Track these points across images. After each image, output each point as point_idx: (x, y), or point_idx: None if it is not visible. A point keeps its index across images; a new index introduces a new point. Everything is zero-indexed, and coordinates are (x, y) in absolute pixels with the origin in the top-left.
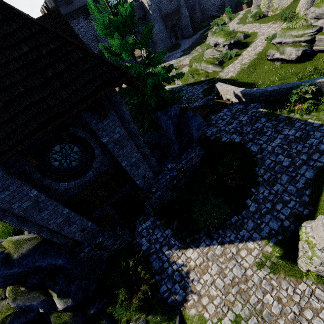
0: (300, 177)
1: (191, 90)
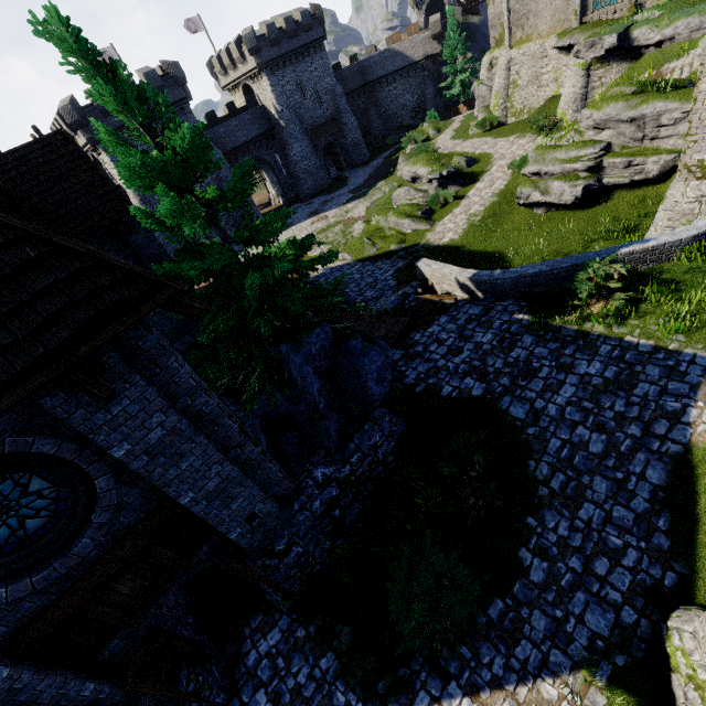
0: (636, 482)
1: (370, 271)
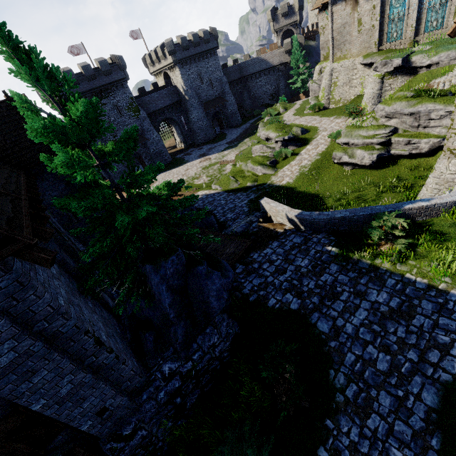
0: (414, 402)
1: (232, 199)
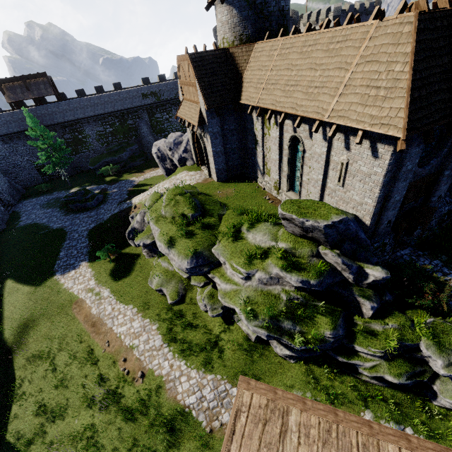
0: None
1: None
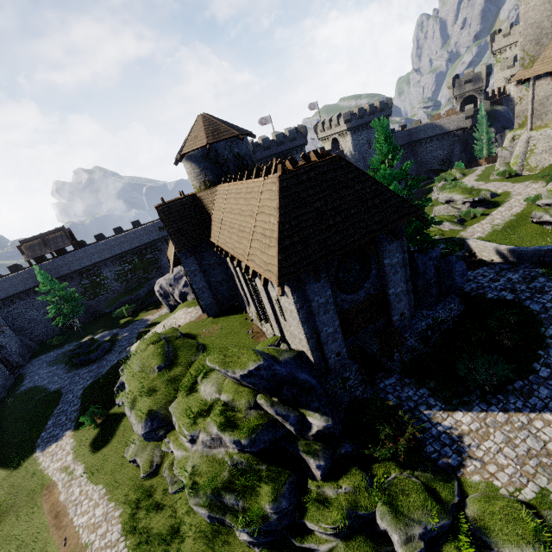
0: None
1: None
